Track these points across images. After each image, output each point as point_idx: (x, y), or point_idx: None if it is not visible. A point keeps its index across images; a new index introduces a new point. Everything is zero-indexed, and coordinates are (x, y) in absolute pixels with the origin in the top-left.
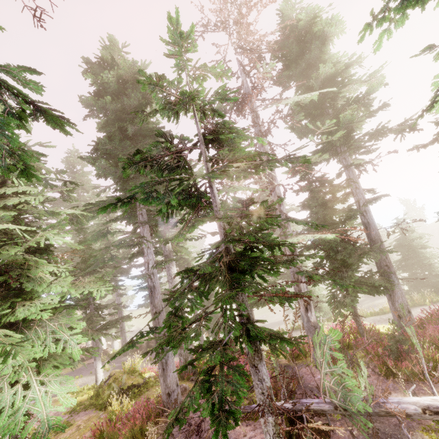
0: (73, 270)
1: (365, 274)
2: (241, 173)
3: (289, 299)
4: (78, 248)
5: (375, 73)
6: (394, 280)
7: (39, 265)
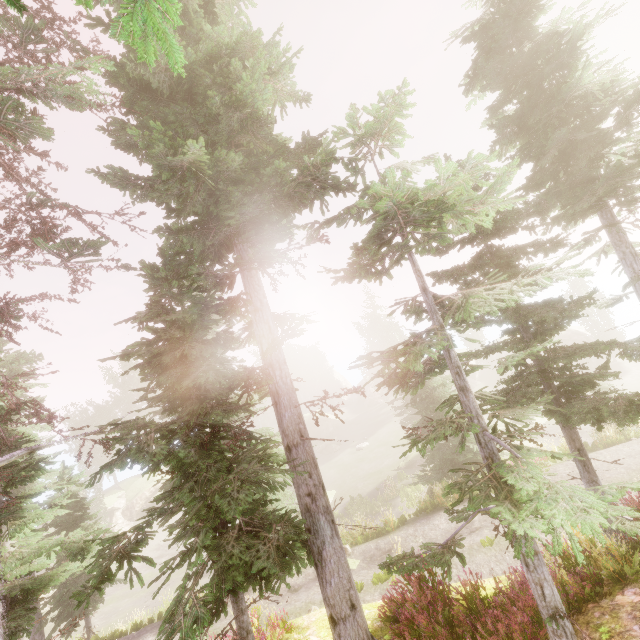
0: None
1: (261, 523)
2: None
3: None
4: None
5: (279, 70)
6: (324, 528)
7: None
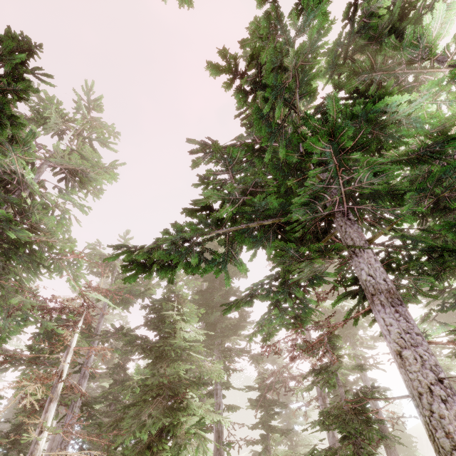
0: (107, 395)
1: None
2: (357, 368)
3: (367, 452)
4: (218, 380)
5: None
6: None
7: (183, 386)
